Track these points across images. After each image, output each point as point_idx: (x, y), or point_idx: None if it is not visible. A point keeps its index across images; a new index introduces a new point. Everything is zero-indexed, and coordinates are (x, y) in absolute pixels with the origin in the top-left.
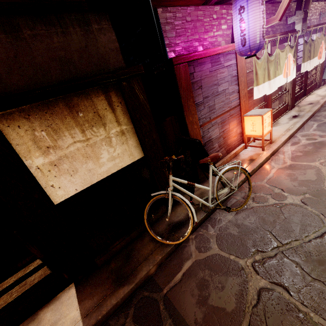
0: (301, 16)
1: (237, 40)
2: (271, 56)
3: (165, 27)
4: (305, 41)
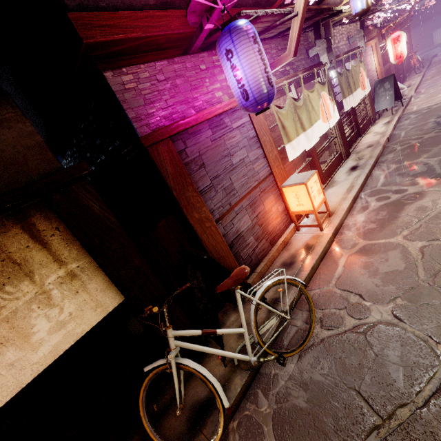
0: (324, 45)
1: (236, 93)
2: (298, 100)
3: (124, 95)
4: (338, 73)
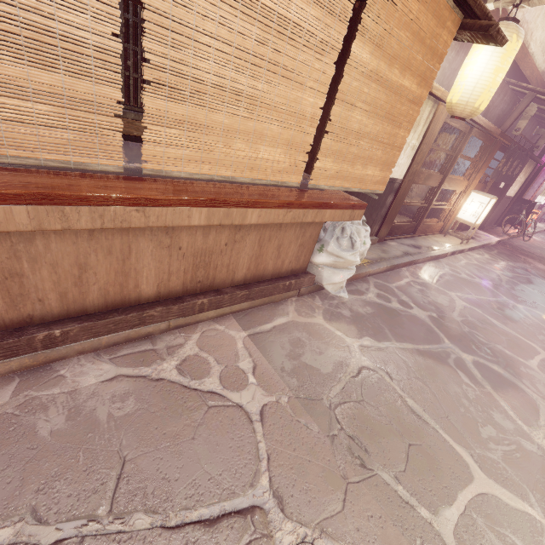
0: None
1: None
2: None
3: None
4: None
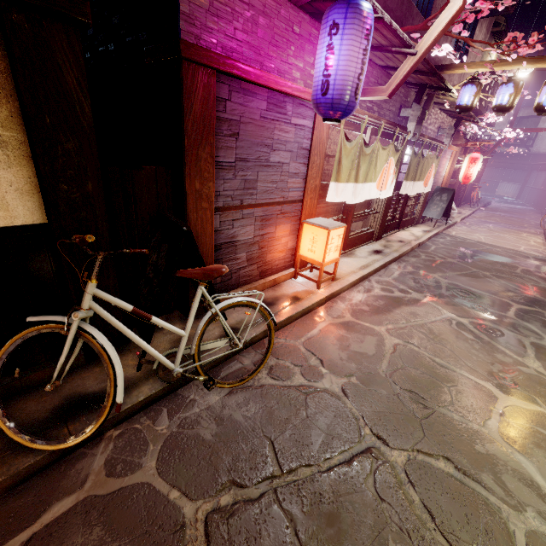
0: (418, 113)
1: (317, 81)
2: (367, 146)
3: None
4: (414, 152)
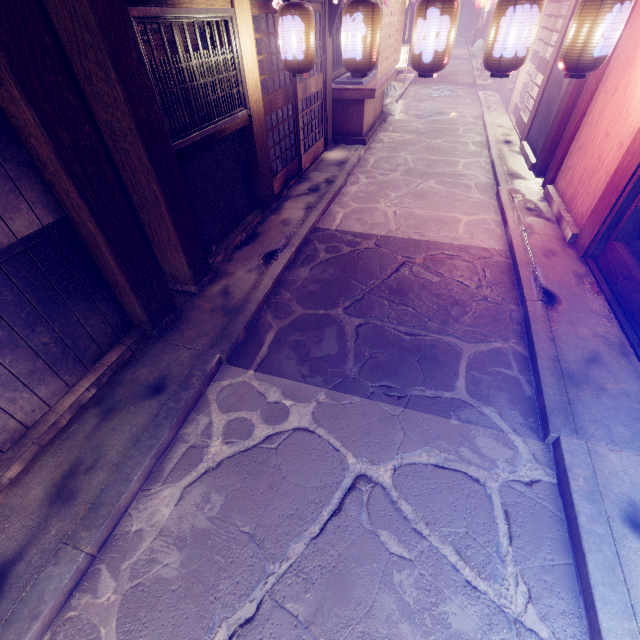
0: None
1: None
2: None
3: None
4: None
